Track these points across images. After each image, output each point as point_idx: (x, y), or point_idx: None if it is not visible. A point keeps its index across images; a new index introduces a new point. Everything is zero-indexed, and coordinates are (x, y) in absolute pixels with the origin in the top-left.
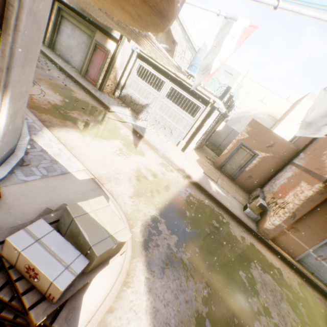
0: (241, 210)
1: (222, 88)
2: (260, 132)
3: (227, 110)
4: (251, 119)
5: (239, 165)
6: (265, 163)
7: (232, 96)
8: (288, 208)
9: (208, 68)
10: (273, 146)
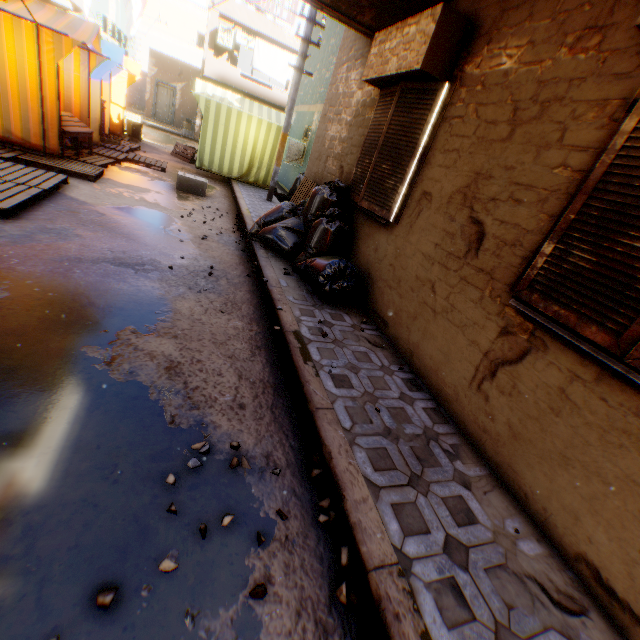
0: (181, 133)
1: (97, 9)
2: (165, 63)
3: (121, 45)
4: (176, 57)
5: (169, 107)
6: (187, 95)
7: (115, 27)
8: (197, 110)
9: (84, 15)
10: (183, 75)
